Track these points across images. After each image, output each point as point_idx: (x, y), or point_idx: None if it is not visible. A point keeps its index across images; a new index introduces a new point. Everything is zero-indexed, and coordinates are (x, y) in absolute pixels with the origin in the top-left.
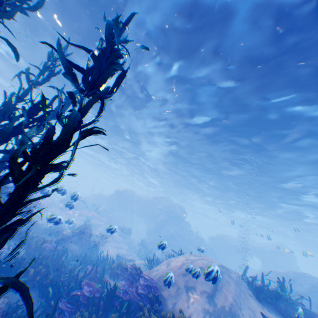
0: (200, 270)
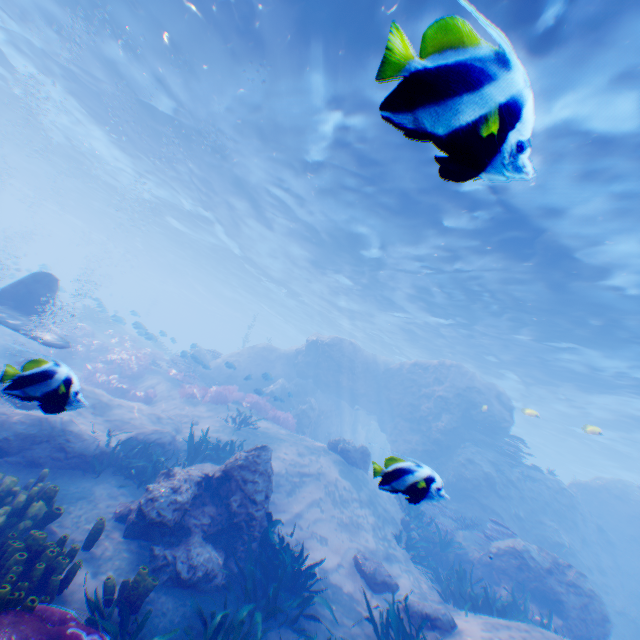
0: None
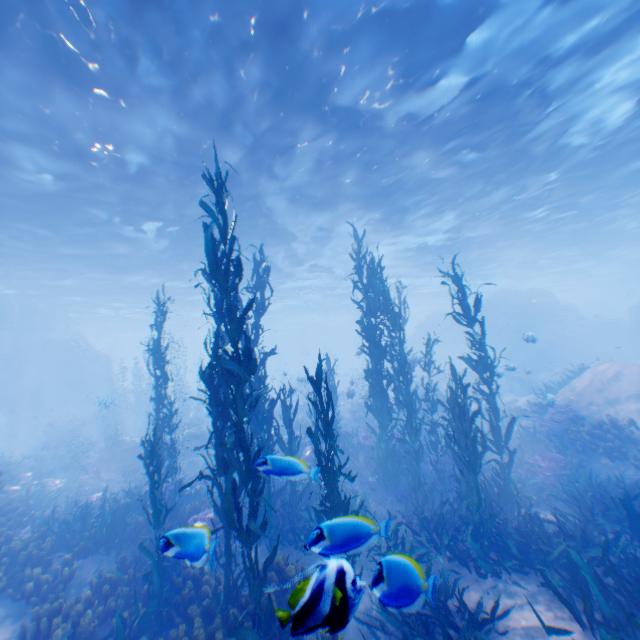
0: (615, 375)
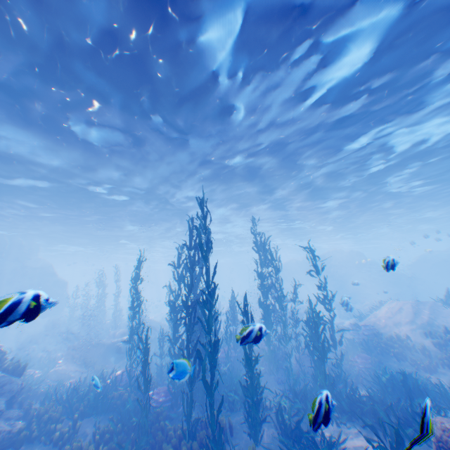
0: (398, 308)
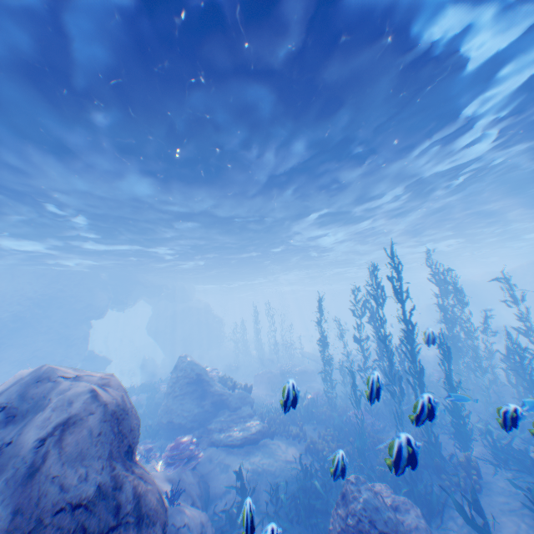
0: None
